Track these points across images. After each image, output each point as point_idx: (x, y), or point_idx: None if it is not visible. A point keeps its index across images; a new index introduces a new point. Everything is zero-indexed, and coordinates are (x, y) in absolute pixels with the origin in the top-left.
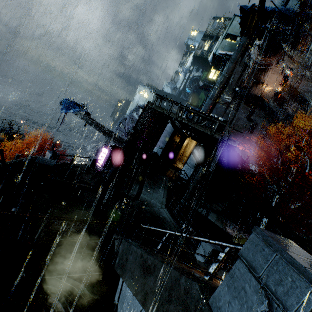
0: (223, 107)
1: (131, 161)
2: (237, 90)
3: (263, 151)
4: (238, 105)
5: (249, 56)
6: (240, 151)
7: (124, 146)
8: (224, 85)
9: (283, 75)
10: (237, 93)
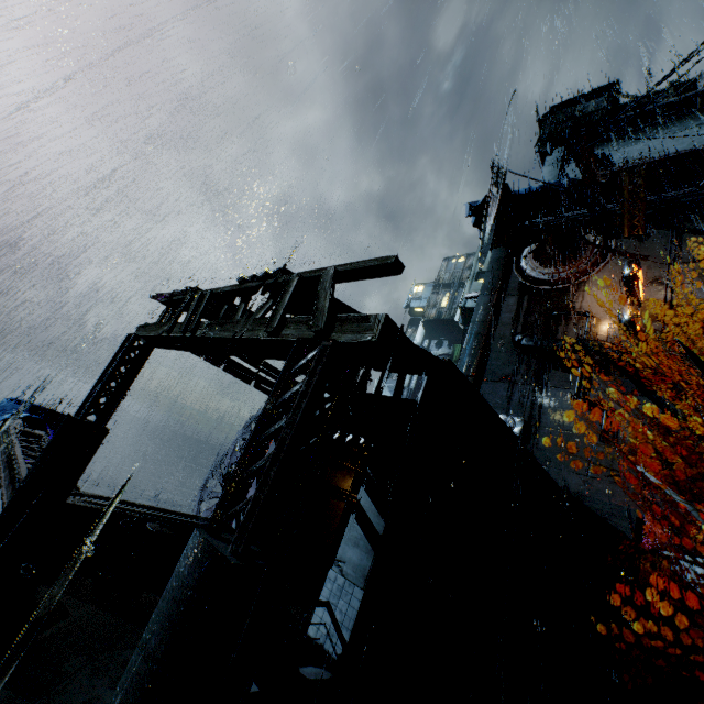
0: (501, 389)
1: (16, 569)
2: (518, 339)
3: (689, 498)
4: (539, 374)
5: (523, 277)
6: (600, 506)
7: (13, 495)
8: (485, 338)
9: (622, 287)
10: (522, 347)
